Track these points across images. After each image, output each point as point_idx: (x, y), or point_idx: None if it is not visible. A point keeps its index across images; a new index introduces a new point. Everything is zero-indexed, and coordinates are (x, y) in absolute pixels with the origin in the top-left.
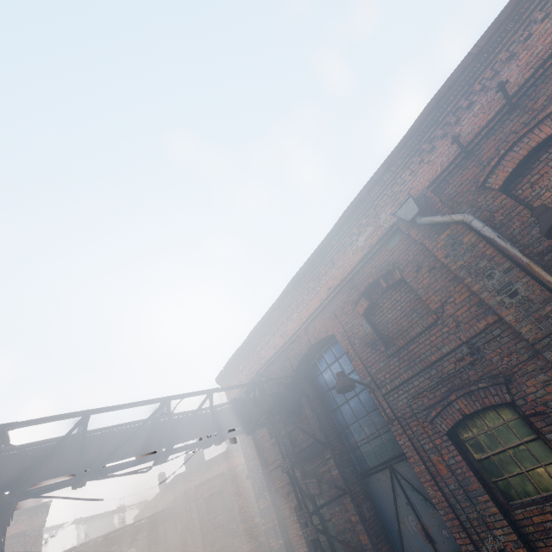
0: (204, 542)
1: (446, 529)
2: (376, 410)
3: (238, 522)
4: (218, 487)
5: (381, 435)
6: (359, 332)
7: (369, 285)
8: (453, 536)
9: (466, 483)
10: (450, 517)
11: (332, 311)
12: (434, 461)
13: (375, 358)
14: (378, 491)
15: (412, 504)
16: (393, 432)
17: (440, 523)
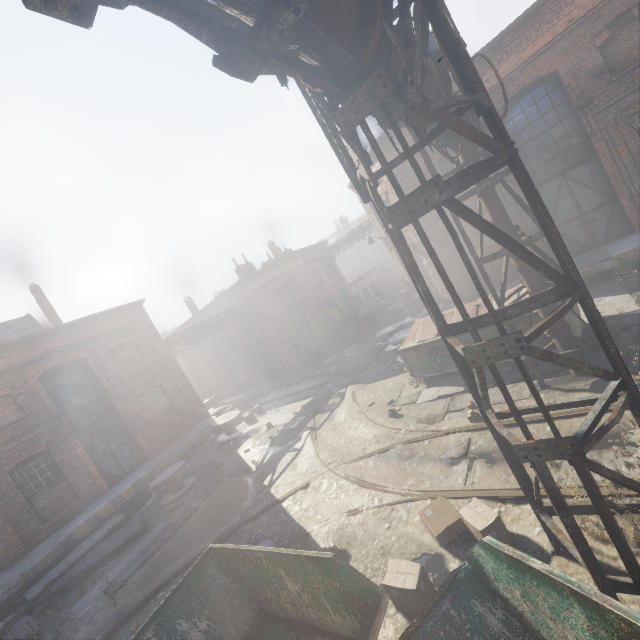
0: (280, 322)
1: (593, 198)
2: (564, 138)
3: (307, 304)
4: (283, 285)
5: (563, 155)
6: (588, 65)
7: (620, 14)
8: (596, 200)
9: (637, 157)
10: (617, 179)
11: (562, 48)
12: (619, 151)
13: (597, 87)
14: (544, 194)
15: (572, 193)
16: (593, 140)
17: (590, 196)
